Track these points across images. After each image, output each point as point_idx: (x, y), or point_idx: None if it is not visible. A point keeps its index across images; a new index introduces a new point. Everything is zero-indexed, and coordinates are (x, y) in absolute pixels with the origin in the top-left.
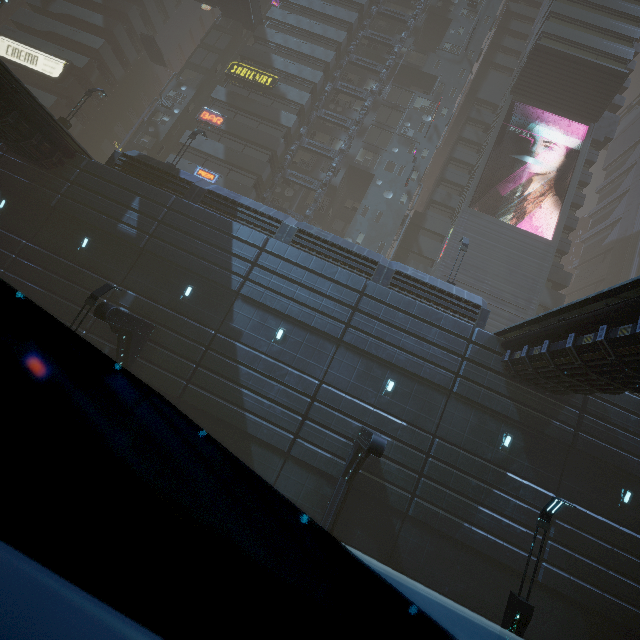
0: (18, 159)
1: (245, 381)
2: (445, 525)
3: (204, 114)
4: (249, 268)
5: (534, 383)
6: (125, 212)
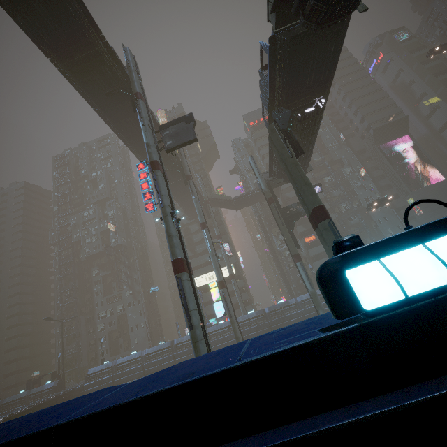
0: None
1: None
2: None
3: (306, 240)
4: None
5: None
6: None
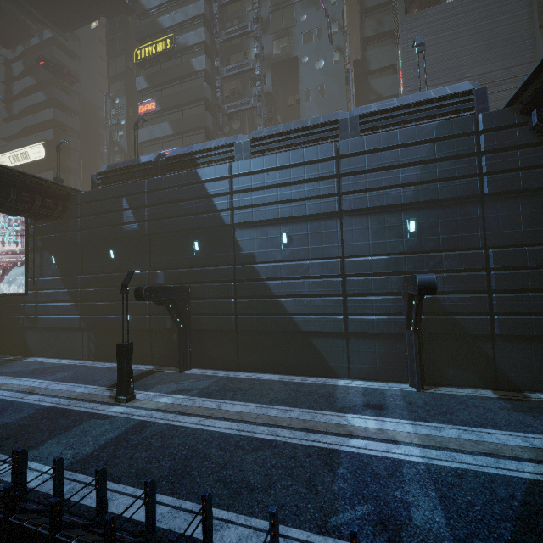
0: (44, 224)
1: (277, 292)
2: None
3: (140, 109)
4: (229, 199)
5: None
6: (122, 215)
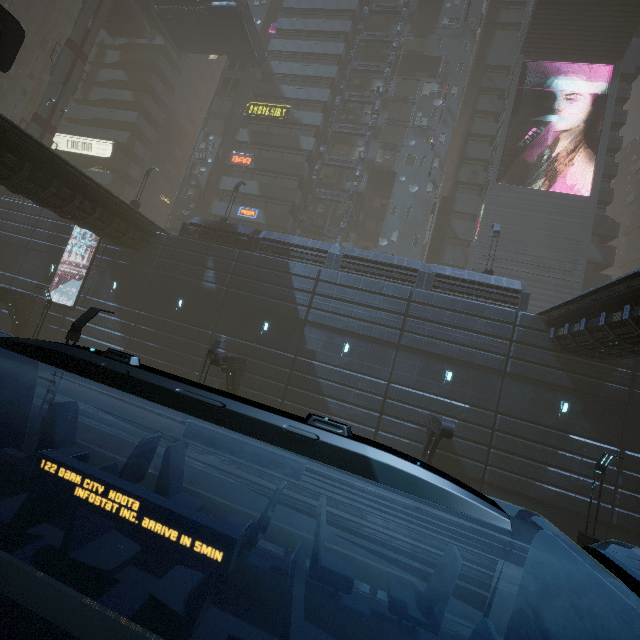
0: (116, 247)
1: (327, 391)
2: (519, 486)
3: (234, 158)
4: (310, 298)
5: (582, 353)
6: (204, 272)
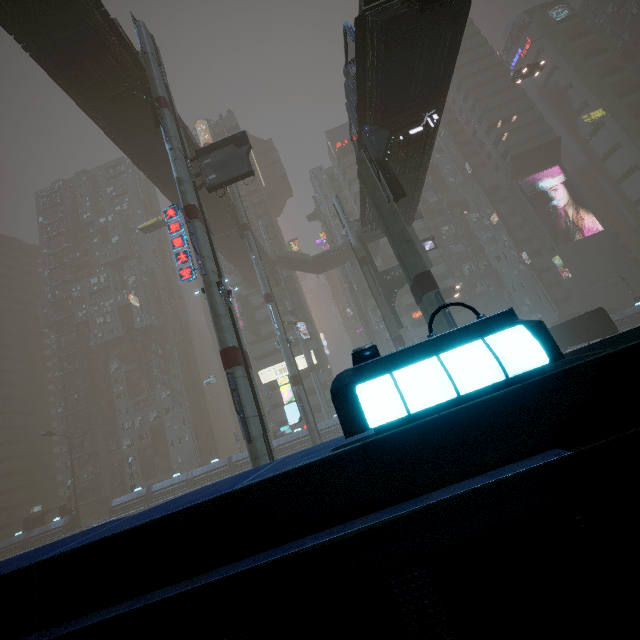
0: None
1: None
2: None
3: (414, 315)
4: None
5: None
6: None
